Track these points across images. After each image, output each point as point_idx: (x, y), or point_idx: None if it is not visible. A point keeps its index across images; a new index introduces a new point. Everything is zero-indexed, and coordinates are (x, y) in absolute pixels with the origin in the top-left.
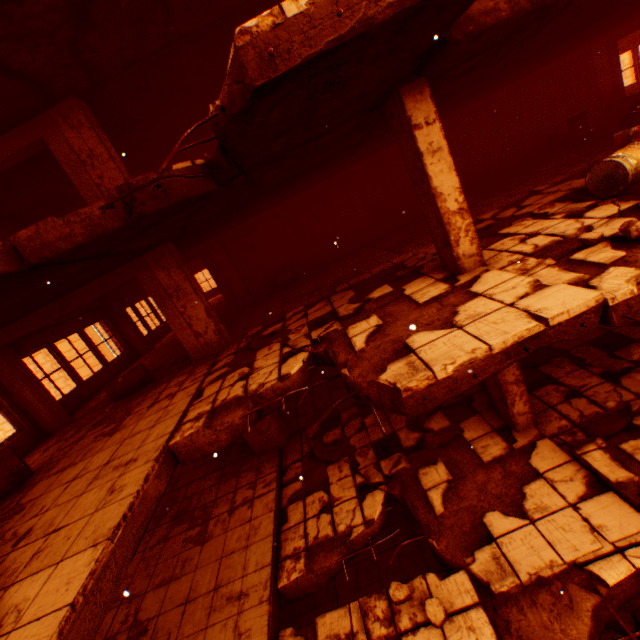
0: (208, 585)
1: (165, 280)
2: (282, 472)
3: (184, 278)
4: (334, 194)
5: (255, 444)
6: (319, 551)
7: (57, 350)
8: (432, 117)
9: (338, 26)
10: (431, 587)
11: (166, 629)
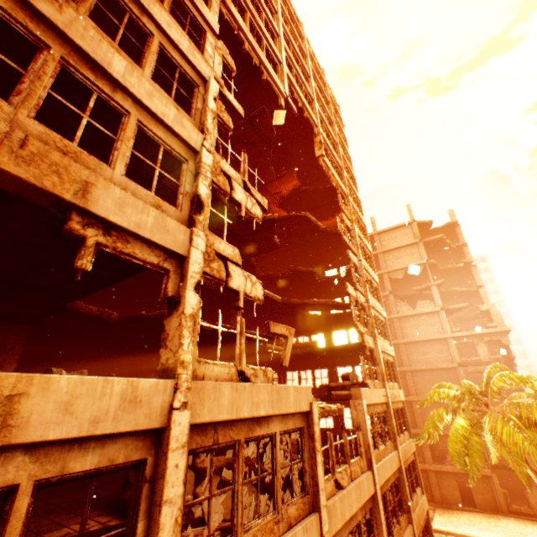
0: None
1: None
2: None
3: None
4: None
5: None
6: None
7: None
8: None
9: None
10: None
11: None
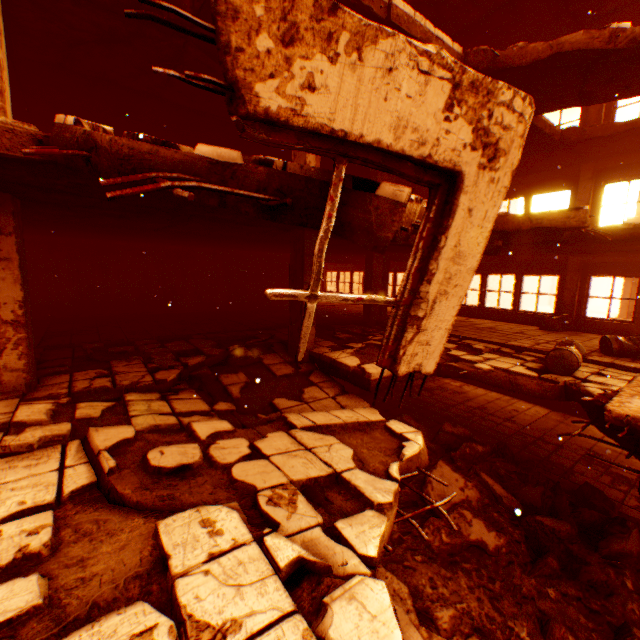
0: None
1: None
2: None
3: None
4: None
5: None
6: None
7: None
8: None
9: None
10: None
11: None
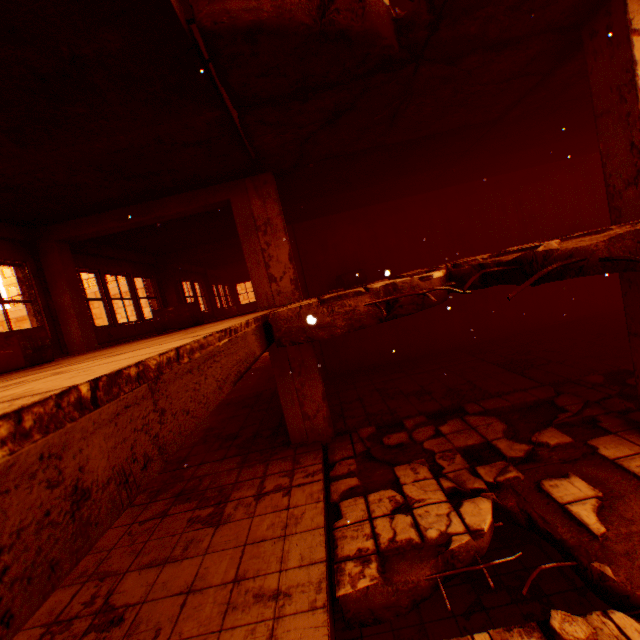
0: (224, 575)
1: (257, 210)
2: (325, 469)
3: (278, 213)
4: (417, 211)
5: (294, 431)
6: (398, 559)
7: (104, 280)
8: None
9: None
10: (628, 632)
11: (153, 623)
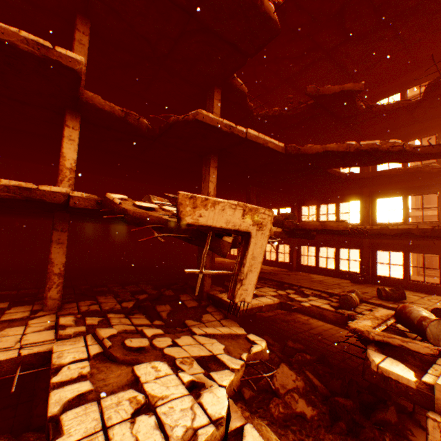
0: None
1: None
2: None
3: None
4: None
5: None
6: None
7: None
8: (78, 128)
9: (1, 35)
10: None
11: None
